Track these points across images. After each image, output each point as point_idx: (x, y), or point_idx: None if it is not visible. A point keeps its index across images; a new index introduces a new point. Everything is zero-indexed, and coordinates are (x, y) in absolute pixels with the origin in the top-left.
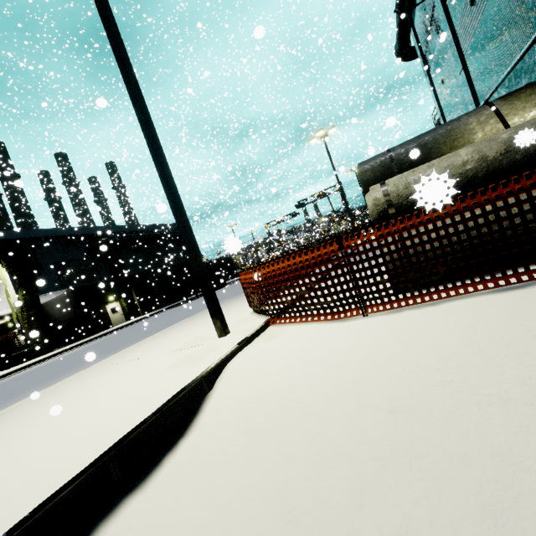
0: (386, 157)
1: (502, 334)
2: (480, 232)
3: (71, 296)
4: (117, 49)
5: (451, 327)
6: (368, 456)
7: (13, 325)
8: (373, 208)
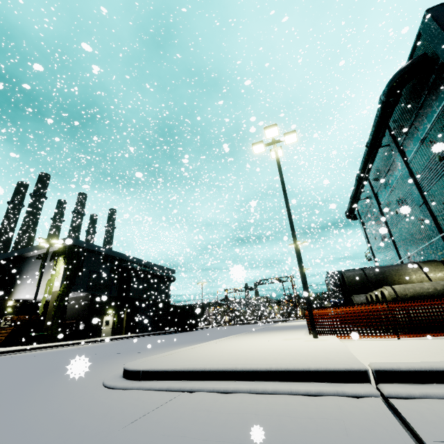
0: (361, 273)
1: None
2: None
3: (88, 300)
4: (289, 207)
5: None
6: (440, 356)
7: (11, 310)
8: (388, 295)
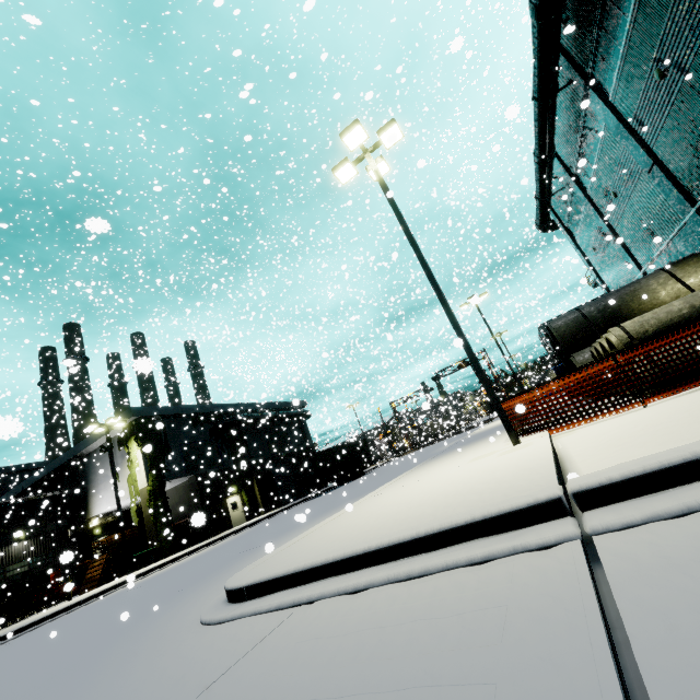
0: (577, 315)
1: None
2: None
3: (194, 485)
4: (421, 255)
5: None
6: None
7: (101, 531)
8: (617, 342)
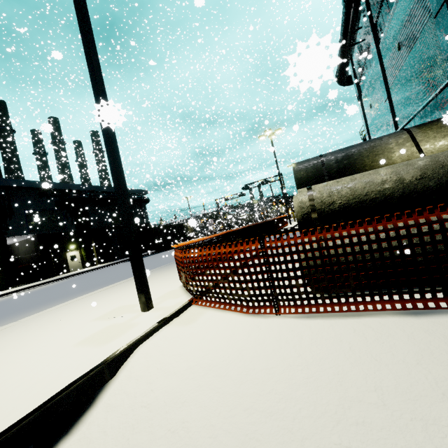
0: (318, 161)
1: (408, 382)
2: (392, 254)
3: (36, 241)
4: (85, 36)
5: (357, 354)
6: None
7: None
8: (298, 209)
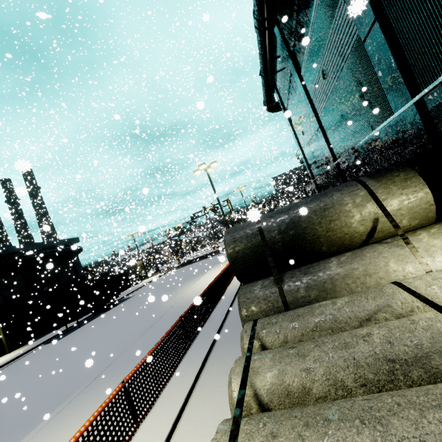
0: (256, 231)
1: None
2: None
3: None
4: None
5: None
6: None
7: None
8: None
